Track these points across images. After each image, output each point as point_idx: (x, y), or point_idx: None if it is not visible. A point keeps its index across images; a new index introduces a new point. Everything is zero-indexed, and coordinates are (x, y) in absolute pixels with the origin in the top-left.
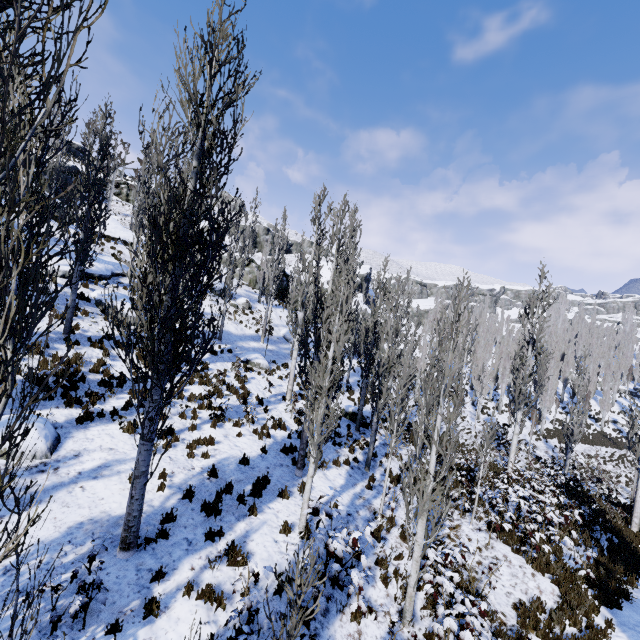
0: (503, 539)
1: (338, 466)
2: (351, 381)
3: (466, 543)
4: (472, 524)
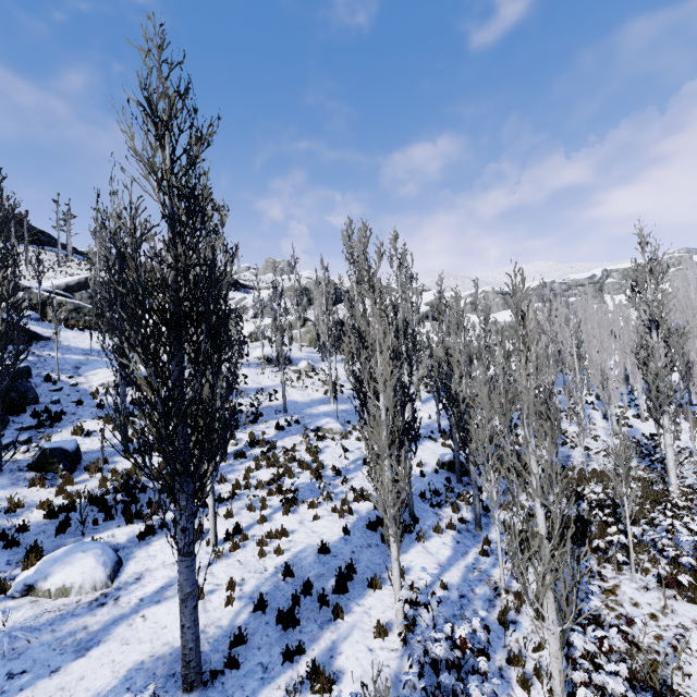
0: (686, 596)
1: (440, 533)
2: (444, 424)
3: (632, 611)
4: (635, 581)
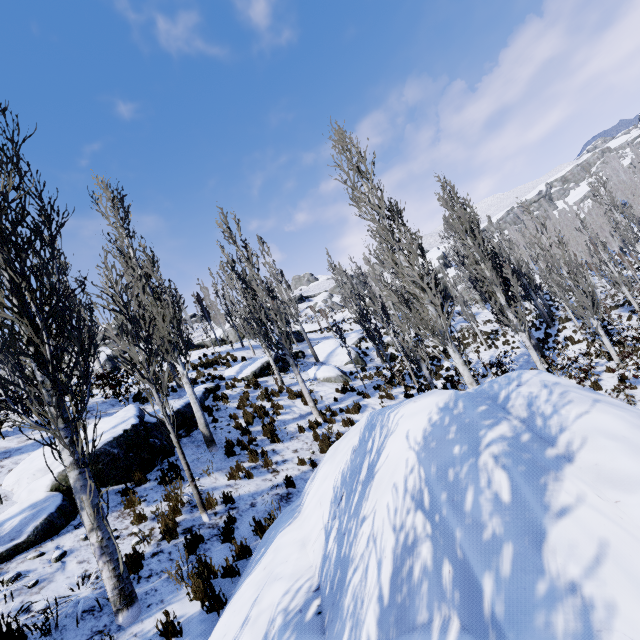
0: None
1: (565, 323)
2: None
3: None
4: None
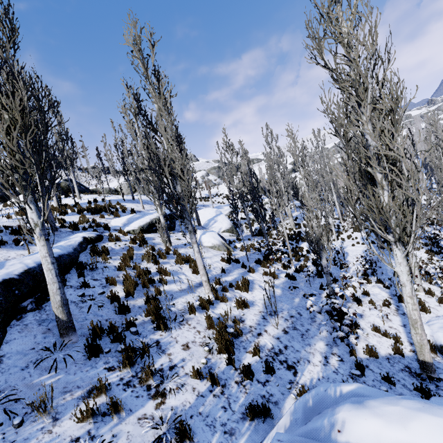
0: None
1: None
2: None
3: None
4: None
